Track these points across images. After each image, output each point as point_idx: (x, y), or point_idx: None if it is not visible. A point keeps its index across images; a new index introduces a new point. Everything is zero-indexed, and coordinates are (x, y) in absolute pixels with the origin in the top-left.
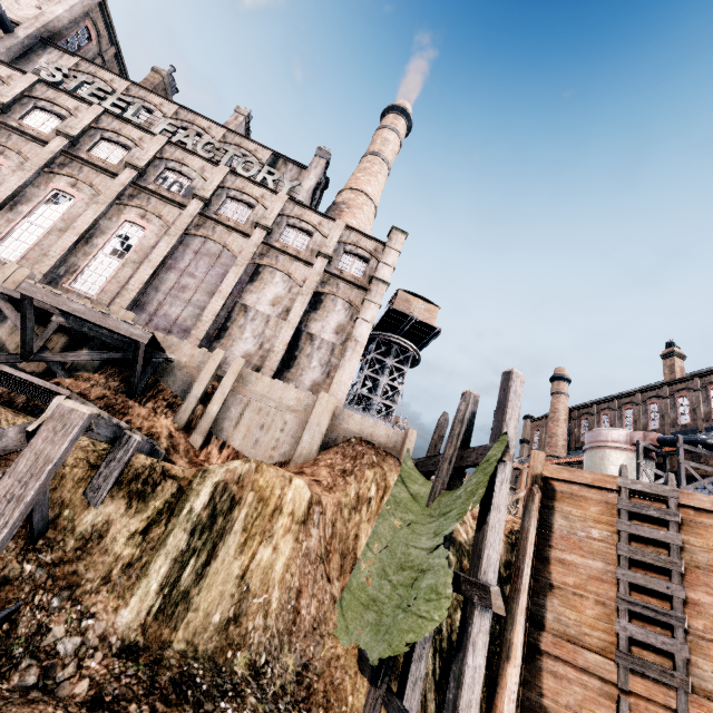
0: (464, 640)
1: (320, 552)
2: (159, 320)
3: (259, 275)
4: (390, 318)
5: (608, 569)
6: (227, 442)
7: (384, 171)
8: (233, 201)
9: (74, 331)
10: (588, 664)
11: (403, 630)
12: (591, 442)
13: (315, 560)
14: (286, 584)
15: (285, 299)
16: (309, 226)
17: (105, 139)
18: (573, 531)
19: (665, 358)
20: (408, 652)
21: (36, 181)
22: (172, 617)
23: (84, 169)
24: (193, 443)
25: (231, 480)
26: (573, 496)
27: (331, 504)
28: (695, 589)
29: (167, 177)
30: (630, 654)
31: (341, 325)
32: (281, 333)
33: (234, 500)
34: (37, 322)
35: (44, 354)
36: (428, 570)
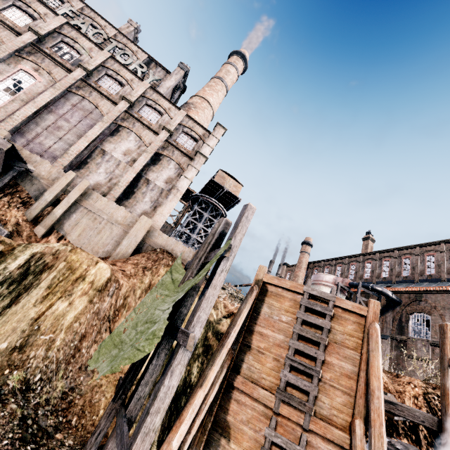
0: (167, 368)
1: (108, 314)
2: (35, 146)
3: (118, 132)
4: (211, 186)
5: (286, 340)
6: (65, 236)
7: (224, 91)
8: (109, 77)
9: None
10: (259, 396)
11: (124, 358)
12: (313, 281)
13: (103, 319)
14: (73, 330)
15: (134, 152)
16: (161, 109)
17: (16, 6)
18: (271, 316)
19: (364, 240)
20: (140, 379)
21: None
22: None
23: None
24: (36, 232)
25: (46, 254)
26: (277, 295)
27: (127, 285)
28: (331, 355)
29: (62, 48)
30: (284, 391)
31: (170, 178)
32: (126, 174)
33: (45, 268)
34: None
35: None
36: (157, 322)
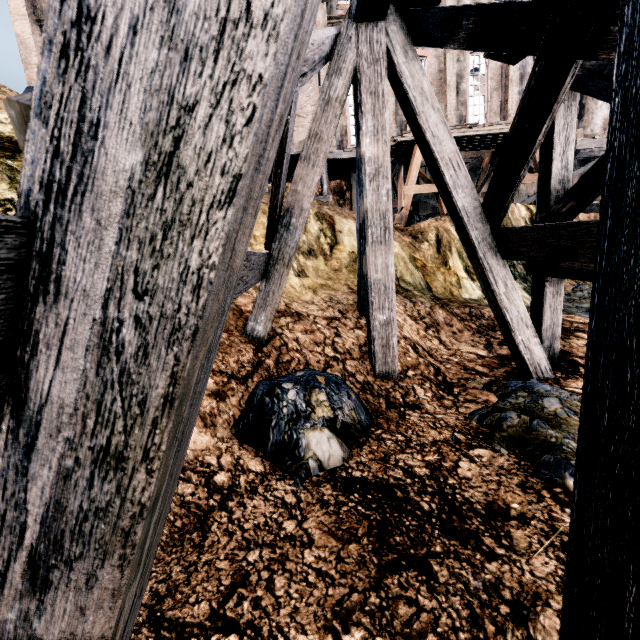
0: None
1: None
2: None
3: None
4: None
5: None
6: None
7: None
8: None
9: None
10: None
11: None
12: None
13: None
14: None
15: None
16: None
17: None
18: None
19: None
20: None
21: None
22: None
23: None
24: None
25: None
26: None
27: None
28: None
29: None
30: None
31: None
32: None
33: None
34: None
35: None
36: None
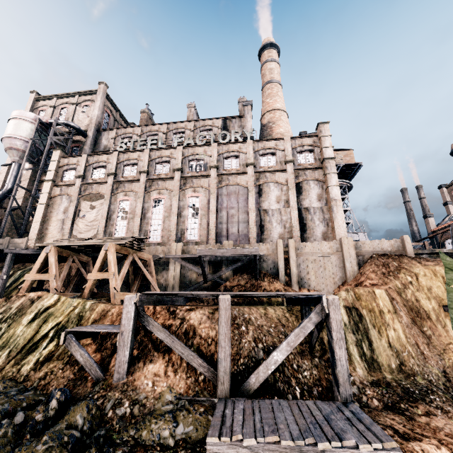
0: None
1: (409, 320)
2: (231, 237)
3: (262, 191)
4: None
5: None
6: (309, 283)
7: (279, 88)
8: (227, 159)
9: (212, 261)
10: None
11: None
12: None
13: (411, 325)
14: (409, 340)
15: (282, 196)
16: (271, 150)
17: (157, 163)
18: None
19: None
20: None
21: (145, 200)
22: (375, 369)
23: (159, 183)
24: (295, 290)
25: (349, 301)
26: None
27: (395, 294)
28: None
29: (192, 165)
30: None
31: (319, 195)
32: (291, 215)
33: (357, 310)
34: (196, 264)
35: (211, 277)
36: None
